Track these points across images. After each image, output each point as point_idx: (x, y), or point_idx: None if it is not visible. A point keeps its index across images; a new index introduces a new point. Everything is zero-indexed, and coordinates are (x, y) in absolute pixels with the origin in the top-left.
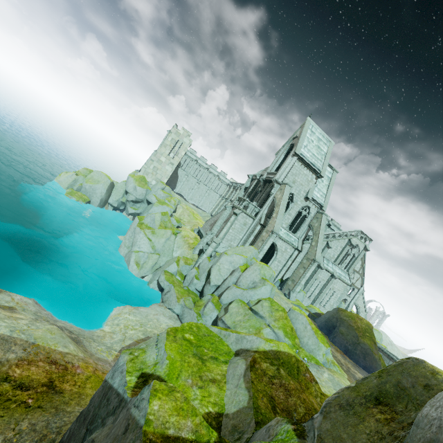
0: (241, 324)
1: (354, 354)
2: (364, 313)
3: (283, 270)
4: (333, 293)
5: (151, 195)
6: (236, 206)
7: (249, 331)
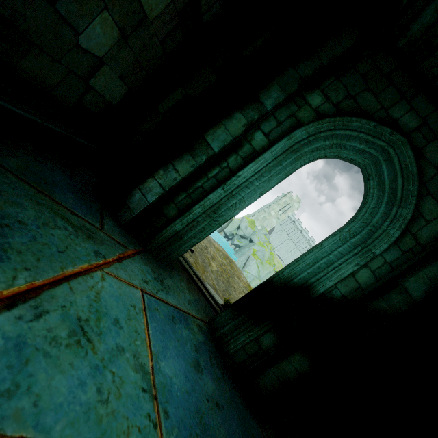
0: None
1: None
2: None
3: None
4: None
5: (255, 236)
6: None
7: None
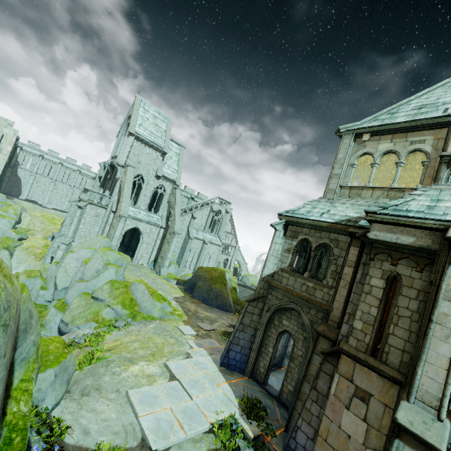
0: (80, 315)
1: (209, 300)
2: (245, 265)
3: (154, 250)
4: (210, 257)
5: None
6: (81, 199)
7: (87, 318)
